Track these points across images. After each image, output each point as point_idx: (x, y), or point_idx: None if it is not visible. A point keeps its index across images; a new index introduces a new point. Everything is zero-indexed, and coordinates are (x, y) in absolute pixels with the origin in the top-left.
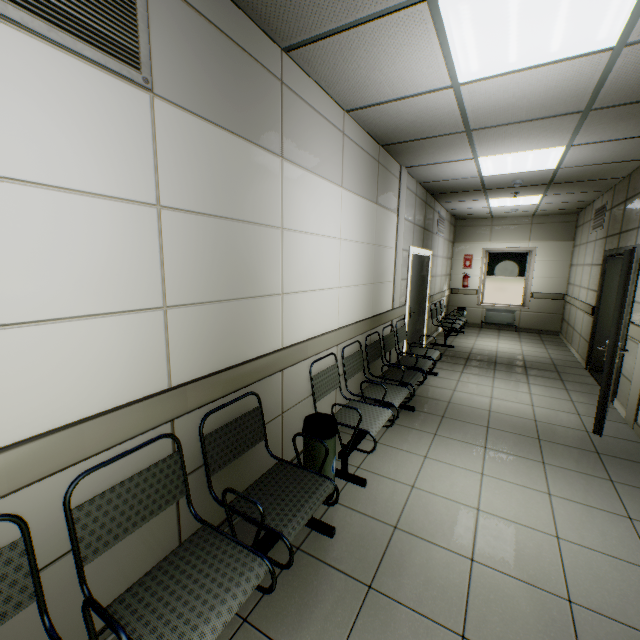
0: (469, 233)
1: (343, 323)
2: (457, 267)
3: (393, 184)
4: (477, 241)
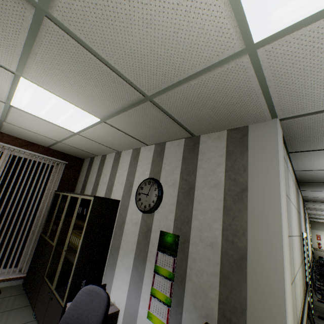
0: (316, 226)
1: (310, 254)
2: (314, 239)
3: (307, 219)
4: (321, 230)
